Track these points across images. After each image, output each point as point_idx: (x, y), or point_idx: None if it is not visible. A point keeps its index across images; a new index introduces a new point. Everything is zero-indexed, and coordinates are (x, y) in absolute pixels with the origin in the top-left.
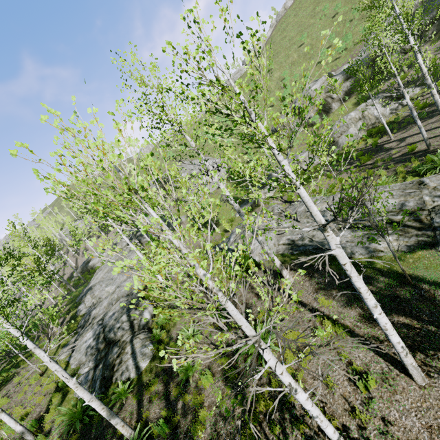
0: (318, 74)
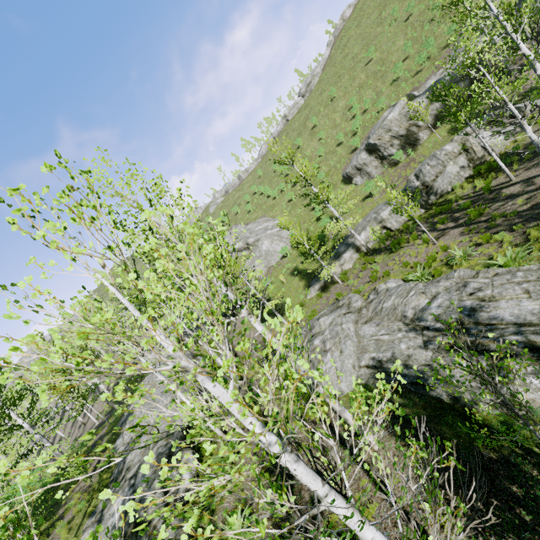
0: (395, 96)
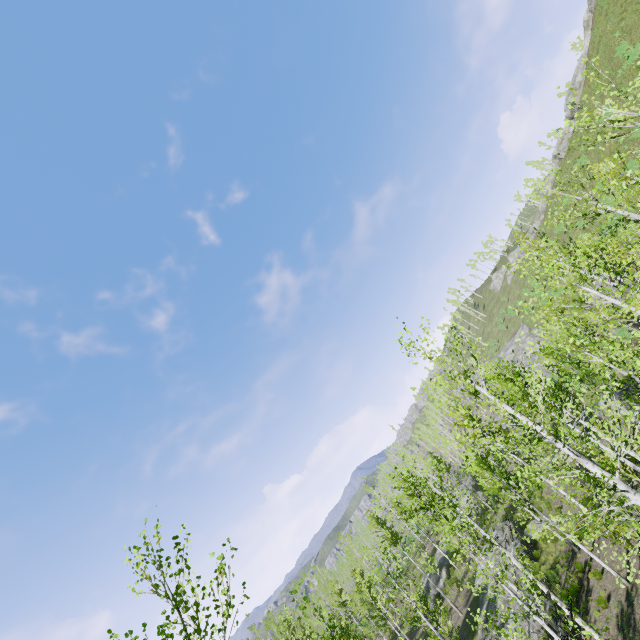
0: None
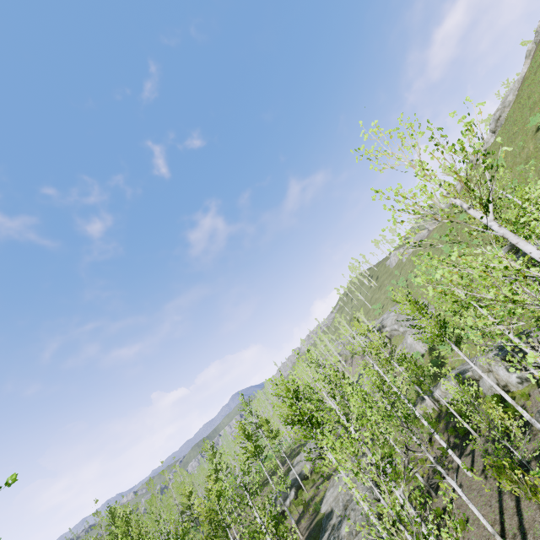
0: None
